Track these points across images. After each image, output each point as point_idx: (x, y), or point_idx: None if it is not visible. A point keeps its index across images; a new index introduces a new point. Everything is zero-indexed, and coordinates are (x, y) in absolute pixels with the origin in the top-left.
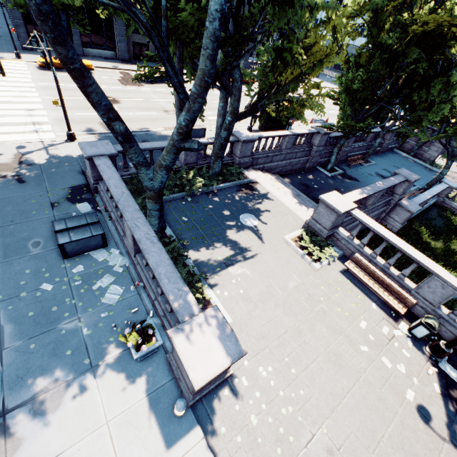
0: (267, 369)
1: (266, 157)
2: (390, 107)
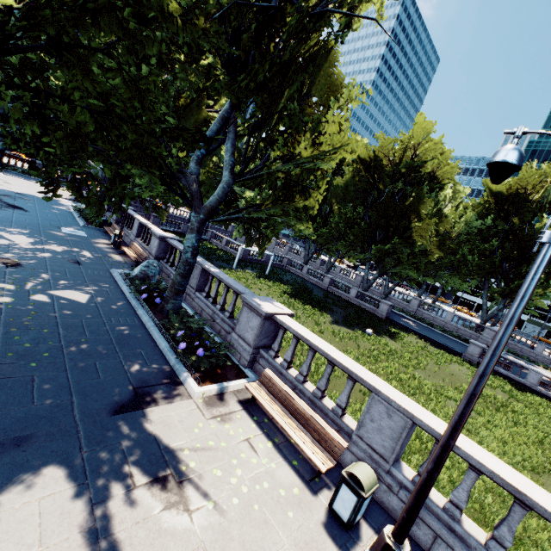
0: (3, 178)
1: None
2: None
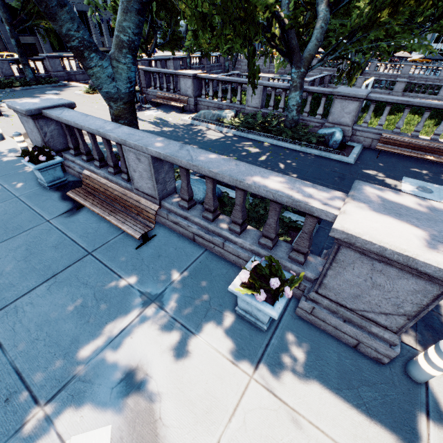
0: None
1: (83, 74)
2: (185, 35)
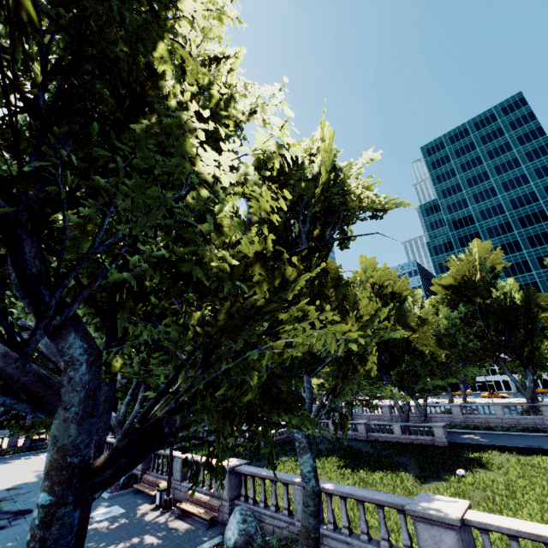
0: None
1: None
2: None
